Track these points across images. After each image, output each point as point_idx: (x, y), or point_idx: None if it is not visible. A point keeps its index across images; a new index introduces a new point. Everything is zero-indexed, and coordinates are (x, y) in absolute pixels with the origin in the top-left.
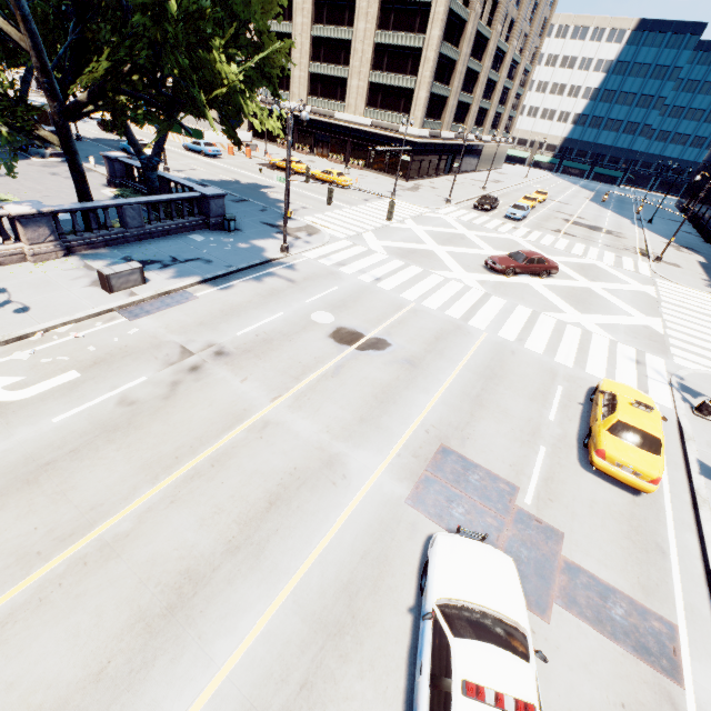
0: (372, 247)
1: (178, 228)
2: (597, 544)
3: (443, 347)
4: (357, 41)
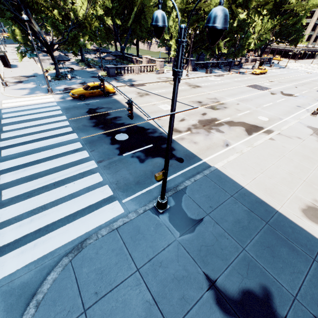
0: (300, 68)
1: (266, 63)
2: None
3: None
4: None
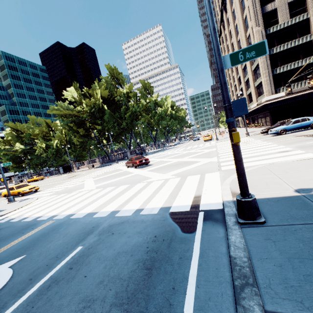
0: None
1: (119, 159)
2: (3, 198)
3: (69, 179)
4: (248, 75)
